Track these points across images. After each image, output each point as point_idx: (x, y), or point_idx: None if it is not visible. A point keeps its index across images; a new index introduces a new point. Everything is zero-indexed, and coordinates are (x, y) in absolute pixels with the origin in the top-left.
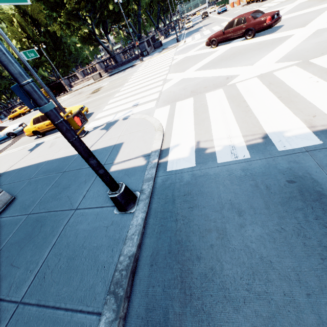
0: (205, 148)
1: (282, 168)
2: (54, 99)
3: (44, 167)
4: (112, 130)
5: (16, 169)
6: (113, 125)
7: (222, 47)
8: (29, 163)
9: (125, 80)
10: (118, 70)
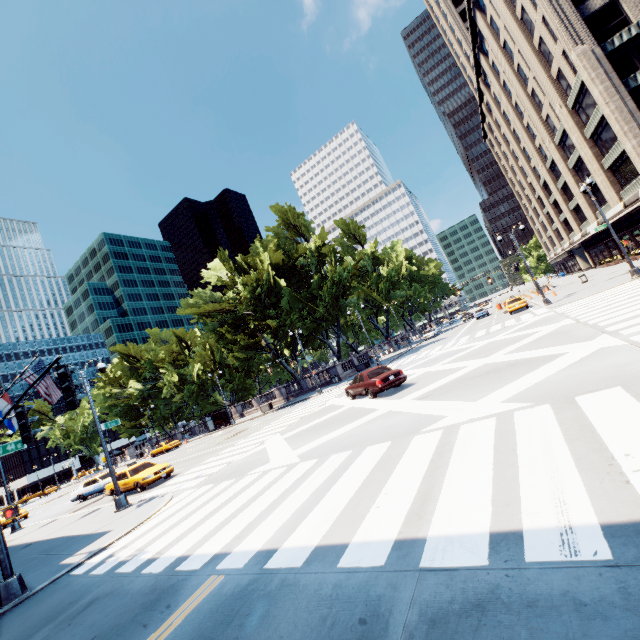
0: (113, 555)
1: (89, 589)
2: (110, 465)
3: (52, 544)
4: (137, 509)
5: (45, 539)
6: (146, 503)
7: (352, 402)
8: (57, 535)
9: (263, 426)
10: (293, 401)
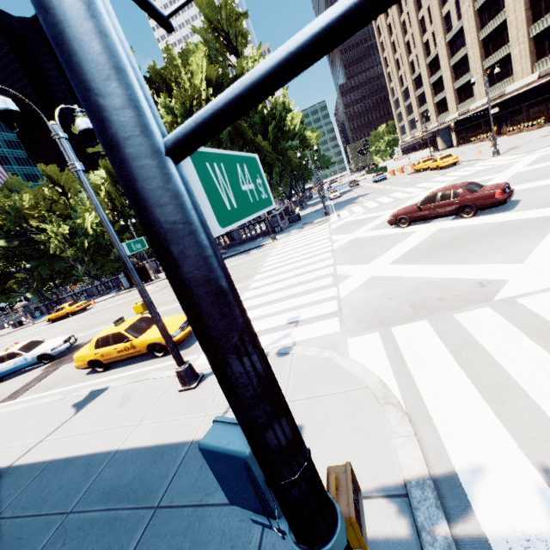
0: None
1: None
2: (157, 317)
3: (105, 475)
4: None
5: (37, 462)
6: None
7: (419, 228)
8: (71, 450)
9: (254, 270)
10: (236, 251)
